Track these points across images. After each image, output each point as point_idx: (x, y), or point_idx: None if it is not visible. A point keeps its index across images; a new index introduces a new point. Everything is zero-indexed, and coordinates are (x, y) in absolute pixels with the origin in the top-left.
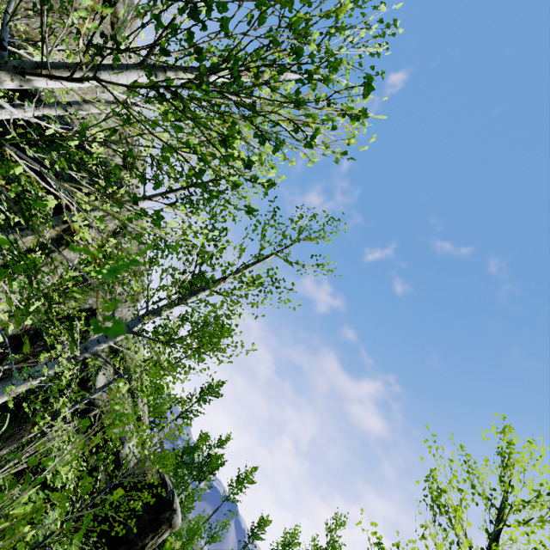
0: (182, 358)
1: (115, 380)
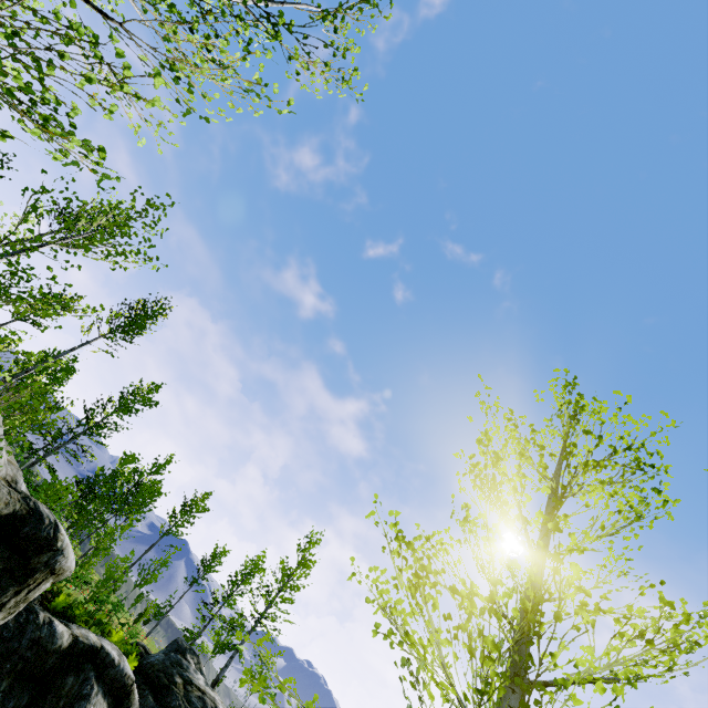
0: (82, 345)
1: None
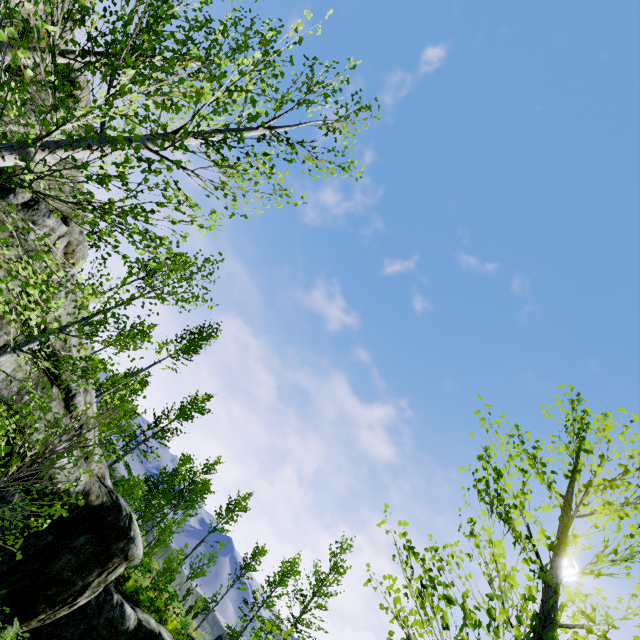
0: (154, 363)
1: (13, 348)
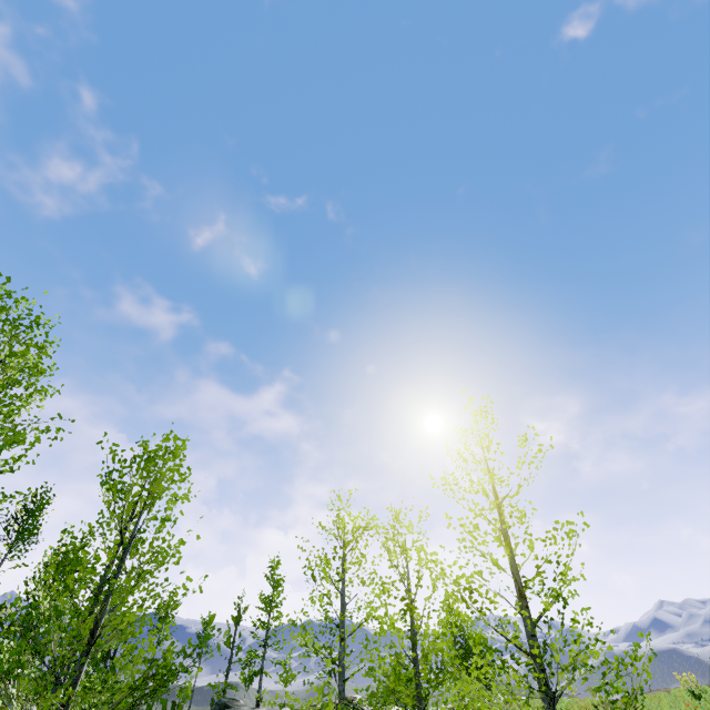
0: None
1: None
